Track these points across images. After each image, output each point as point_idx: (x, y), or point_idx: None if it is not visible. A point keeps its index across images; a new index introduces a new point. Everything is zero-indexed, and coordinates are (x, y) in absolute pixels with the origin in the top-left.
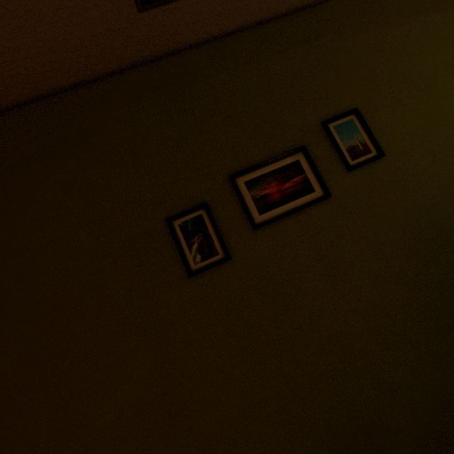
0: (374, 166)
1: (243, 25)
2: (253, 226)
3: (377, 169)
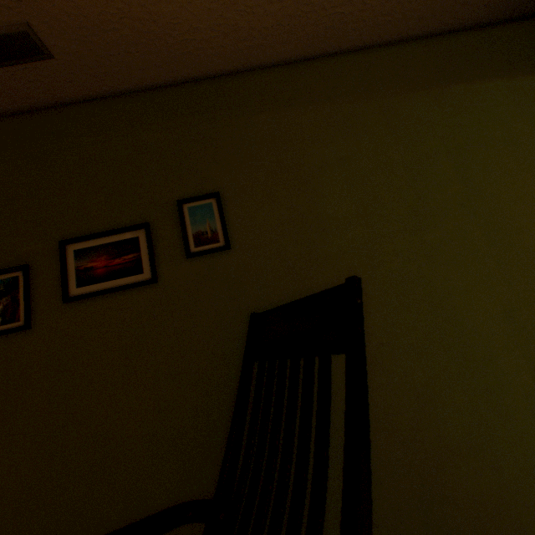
0: (218, 257)
1: (135, 88)
2: (65, 298)
3: (219, 261)
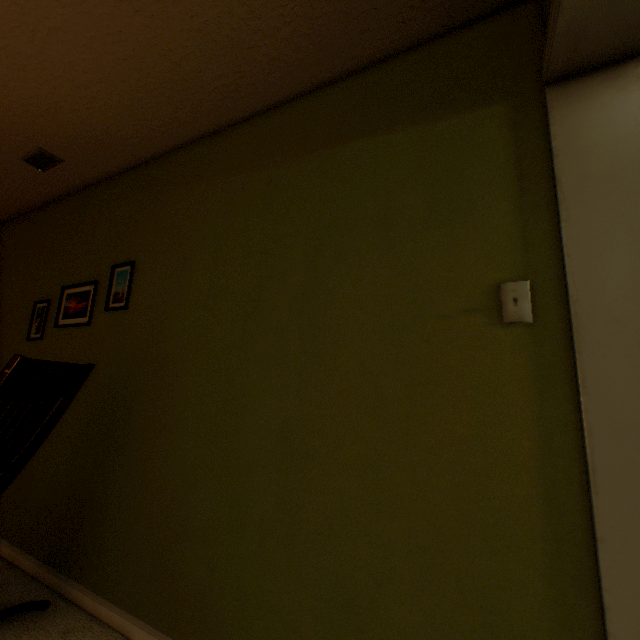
0: (121, 314)
1: (121, 170)
2: (56, 325)
3: (120, 318)
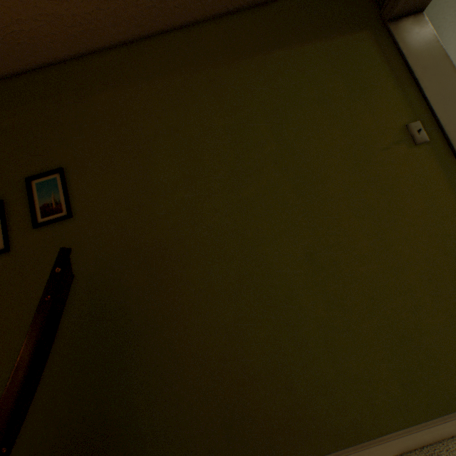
0: (62, 225)
1: None
2: None
3: (63, 229)
